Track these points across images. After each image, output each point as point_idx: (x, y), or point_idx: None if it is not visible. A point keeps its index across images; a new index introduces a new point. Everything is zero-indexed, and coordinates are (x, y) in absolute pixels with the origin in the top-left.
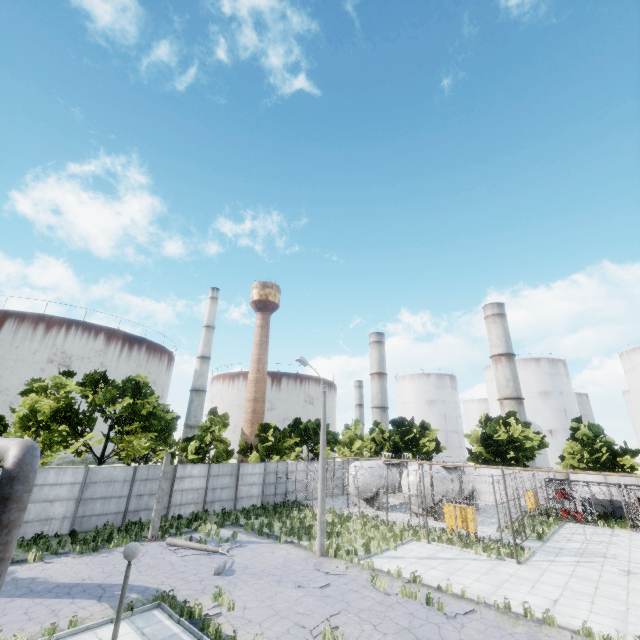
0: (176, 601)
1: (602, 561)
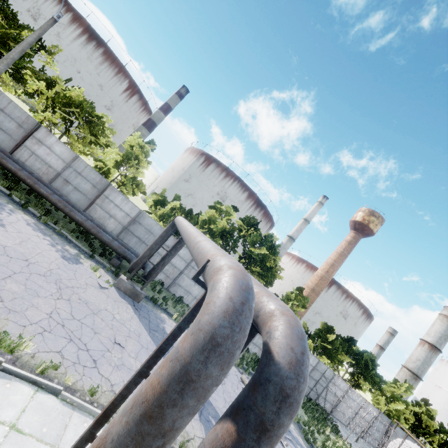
0: None
1: None
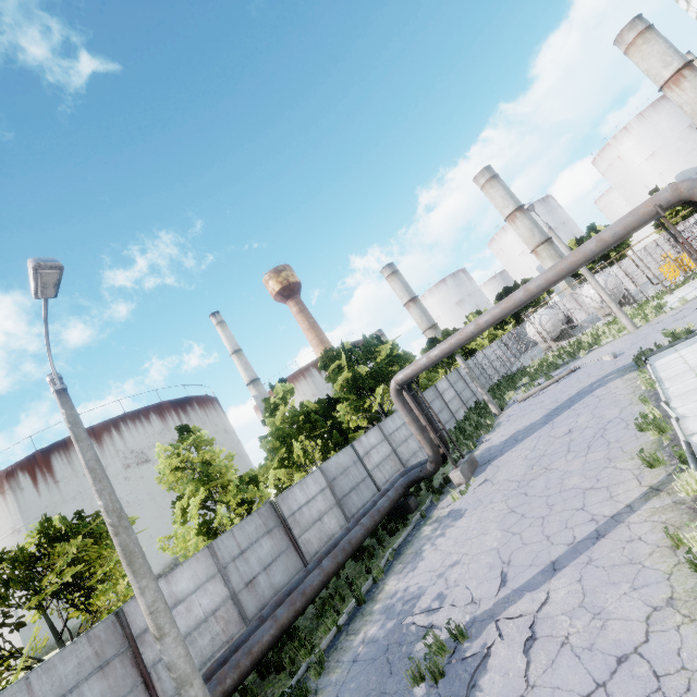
0: (658, 344)
1: None
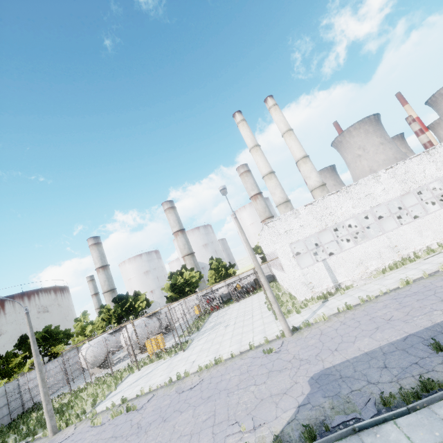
0: None
1: (219, 326)
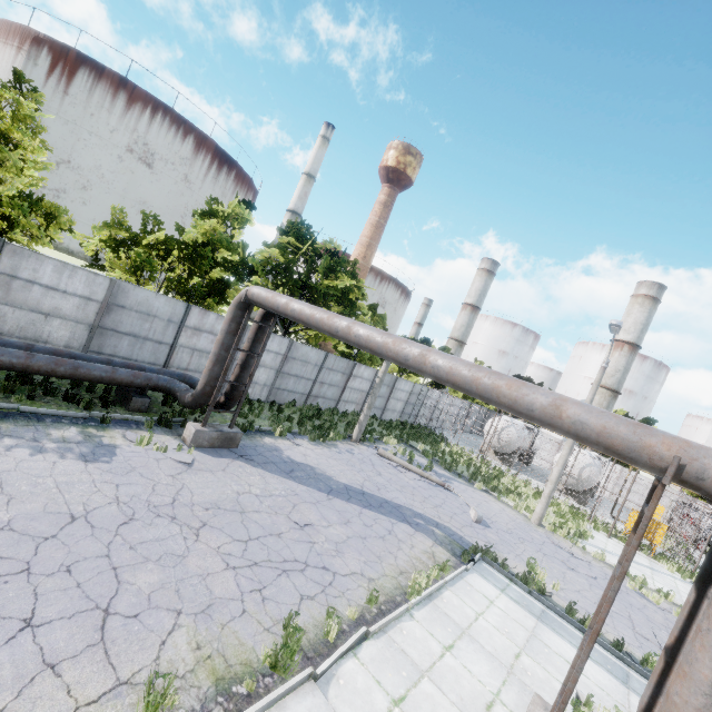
0: (507, 564)
1: None
